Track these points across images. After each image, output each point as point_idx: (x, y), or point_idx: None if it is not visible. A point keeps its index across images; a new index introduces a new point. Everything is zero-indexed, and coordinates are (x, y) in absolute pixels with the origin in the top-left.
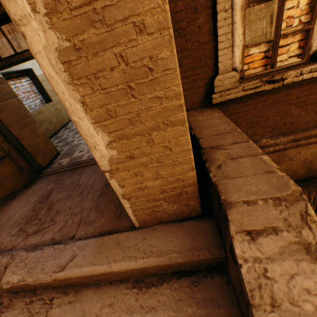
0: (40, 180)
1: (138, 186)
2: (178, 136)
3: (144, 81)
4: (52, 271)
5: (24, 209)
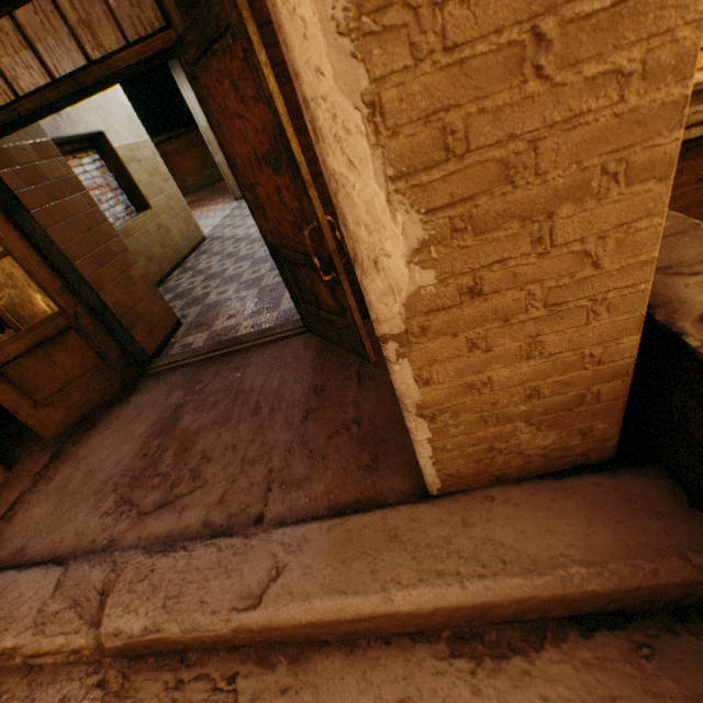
0: (146, 383)
1: (468, 382)
2: (633, 217)
3: (591, 9)
4: (228, 607)
5: (120, 452)
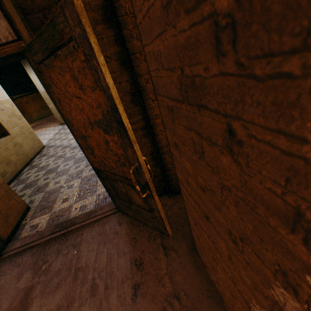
0: (1, 267)
1: None
2: None
3: None
4: None
5: None
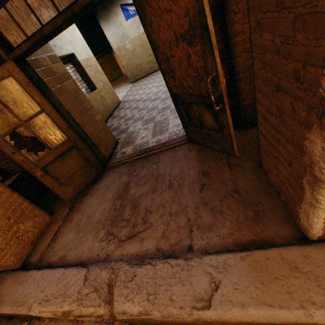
0: (107, 172)
1: None
2: None
3: None
4: (189, 305)
5: (102, 207)
